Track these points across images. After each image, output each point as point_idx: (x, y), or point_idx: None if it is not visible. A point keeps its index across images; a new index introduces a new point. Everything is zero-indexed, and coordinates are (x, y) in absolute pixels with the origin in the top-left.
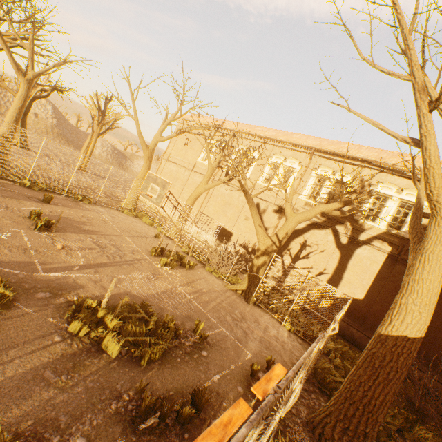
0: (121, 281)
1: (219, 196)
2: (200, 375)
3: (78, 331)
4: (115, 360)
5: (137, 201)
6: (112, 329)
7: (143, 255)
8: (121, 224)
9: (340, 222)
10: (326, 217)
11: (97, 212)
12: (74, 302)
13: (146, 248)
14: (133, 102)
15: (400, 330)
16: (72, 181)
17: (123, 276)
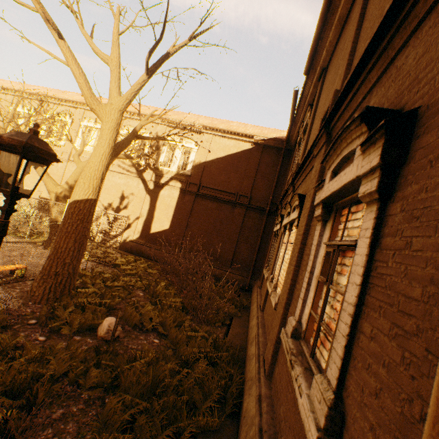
0: None
1: None
2: None
3: None
4: None
5: None
6: None
7: None
8: None
9: (146, 171)
10: (136, 170)
11: None
12: None
13: None
14: None
15: (74, 198)
16: None
17: None
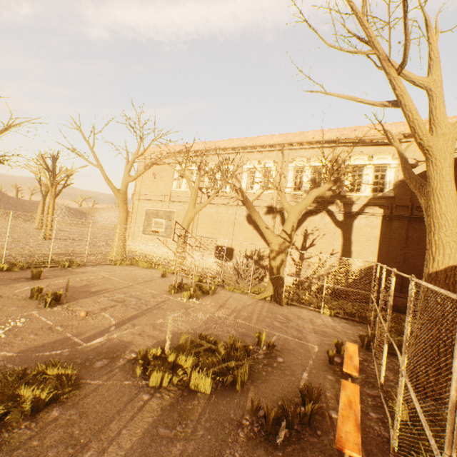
0: (163, 325)
1: (207, 217)
2: (291, 379)
3: (160, 382)
4: (212, 395)
5: (124, 249)
6: (190, 367)
7: (164, 296)
8: (122, 276)
9: (331, 202)
10: (316, 202)
11: (91, 272)
12: (135, 359)
13: (162, 289)
14: (92, 150)
15: (445, 263)
16: (45, 252)
17: (160, 320)
